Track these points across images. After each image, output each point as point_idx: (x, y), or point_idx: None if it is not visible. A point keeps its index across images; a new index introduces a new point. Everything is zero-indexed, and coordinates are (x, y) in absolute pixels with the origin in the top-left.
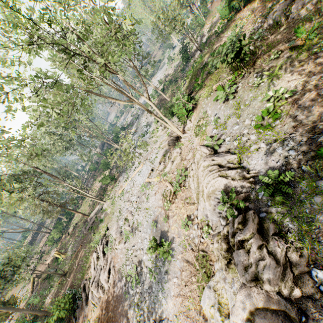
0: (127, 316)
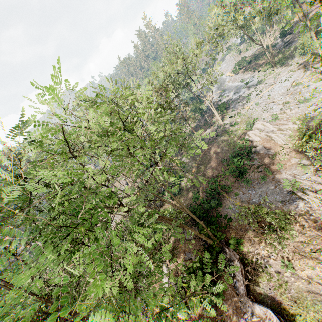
0: None
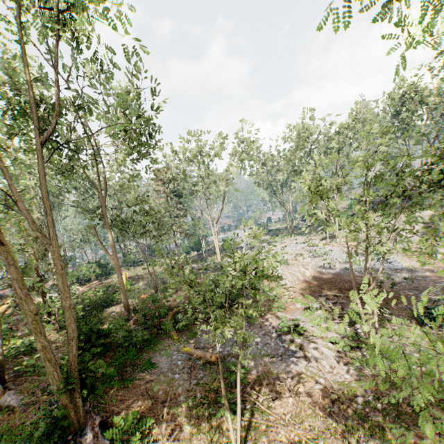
0: (359, 275)
